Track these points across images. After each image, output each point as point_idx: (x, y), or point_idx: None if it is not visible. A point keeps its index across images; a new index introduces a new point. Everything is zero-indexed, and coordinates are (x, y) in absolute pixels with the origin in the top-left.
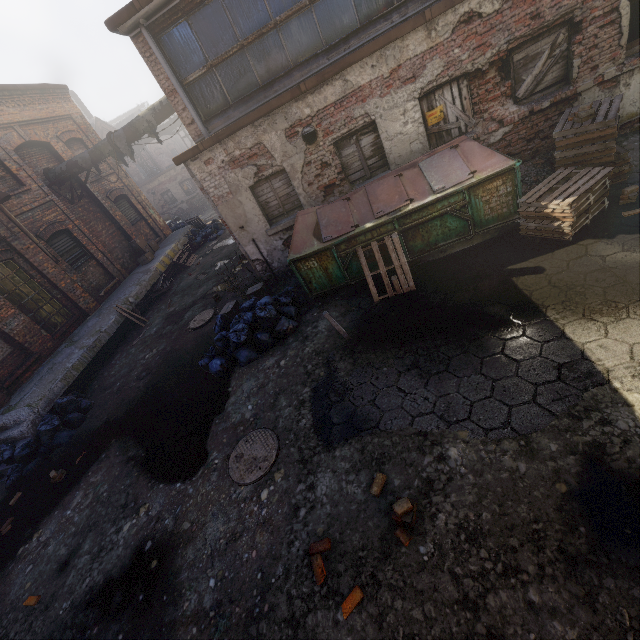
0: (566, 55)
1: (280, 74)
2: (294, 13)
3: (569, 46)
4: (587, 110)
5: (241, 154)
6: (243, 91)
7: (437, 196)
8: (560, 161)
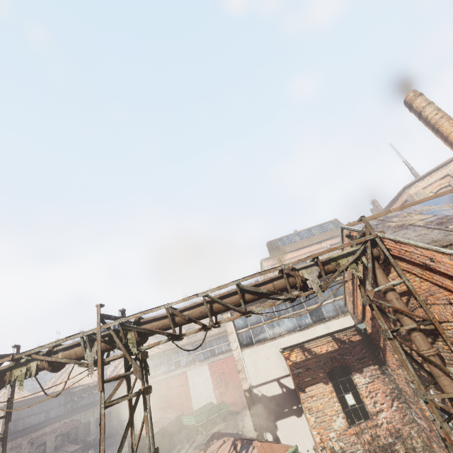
0: (76, 434)
1: (28, 426)
2: (36, 414)
3: (77, 432)
4: (86, 439)
5: (15, 446)
6: (18, 429)
7: (71, 451)
8: (83, 451)
